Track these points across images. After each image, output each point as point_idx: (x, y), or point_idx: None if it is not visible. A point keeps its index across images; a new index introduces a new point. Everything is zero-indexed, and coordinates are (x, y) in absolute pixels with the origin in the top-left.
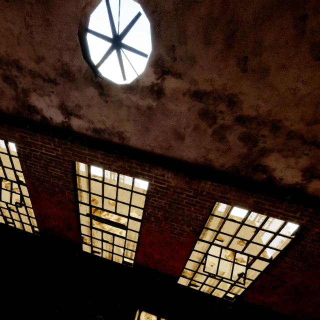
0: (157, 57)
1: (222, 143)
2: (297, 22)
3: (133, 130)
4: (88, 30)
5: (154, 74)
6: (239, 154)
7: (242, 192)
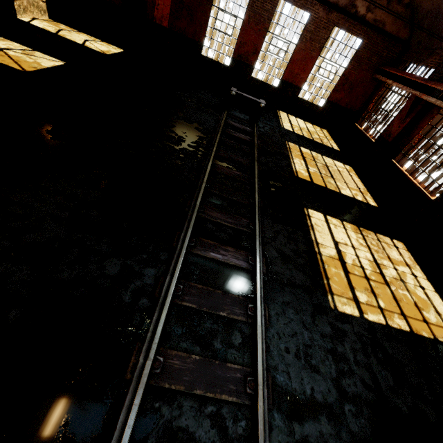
0: None
1: None
2: None
3: None
4: None
5: None
6: None
7: (345, 20)
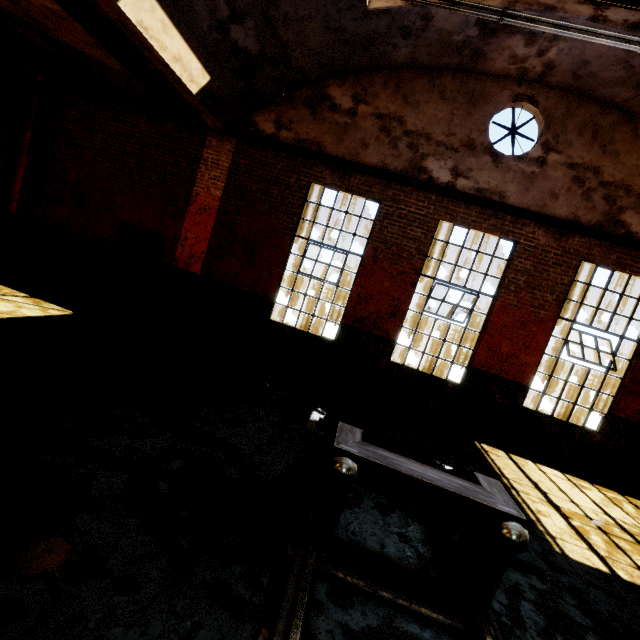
0: (545, 140)
1: (588, 202)
2: (633, 130)
3: (515, 190)
4: (494, 122)
5: (541, 151)
6: (602, 211)
7: (606, 248)
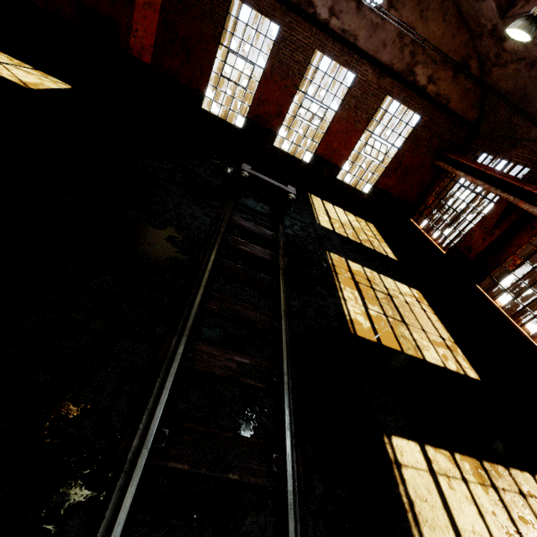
0: None
1: (401, 54)
2: (441, 3)
3: (364, 36)
4: None
5: (387, 6)
6: (406, 62)
7: (401, 88)
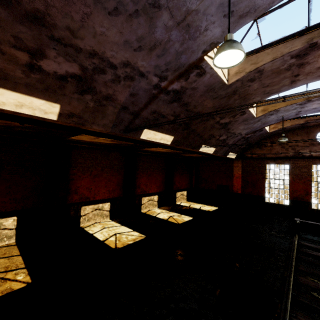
0: None
1: None
2: None
3: None
4: (318, 136)
5: None
6: None
7: None
